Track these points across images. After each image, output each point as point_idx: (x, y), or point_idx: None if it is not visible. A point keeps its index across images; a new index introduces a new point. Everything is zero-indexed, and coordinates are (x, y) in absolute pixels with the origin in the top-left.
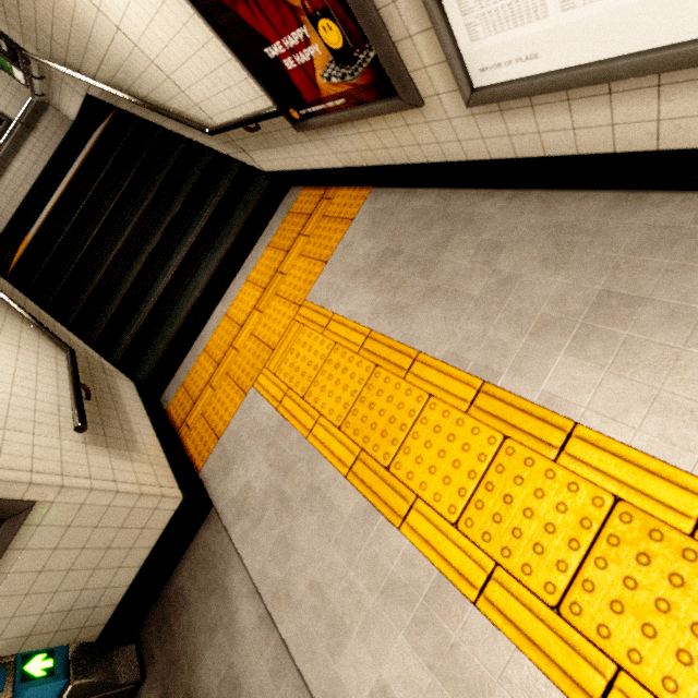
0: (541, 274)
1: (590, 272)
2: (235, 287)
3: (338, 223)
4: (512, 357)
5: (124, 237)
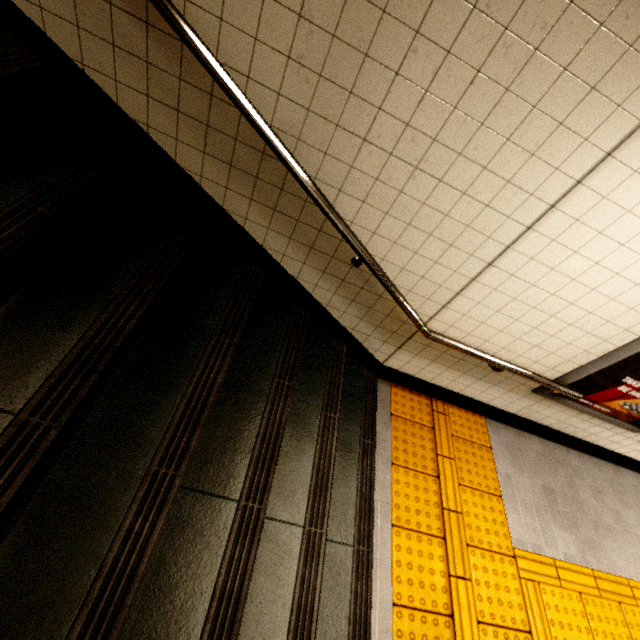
0: (624, 510)
1: (636, 509)
2: (373, 541)
3: (478, 448)
4: None
5: (173, 492)
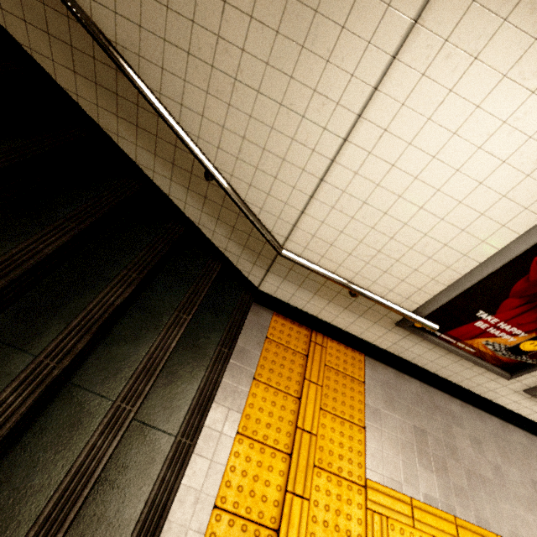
0: (506, 465)
1: (520, 466)
2: (212, 443)
3: (350, 380)
4: (533, 528)
5: None
